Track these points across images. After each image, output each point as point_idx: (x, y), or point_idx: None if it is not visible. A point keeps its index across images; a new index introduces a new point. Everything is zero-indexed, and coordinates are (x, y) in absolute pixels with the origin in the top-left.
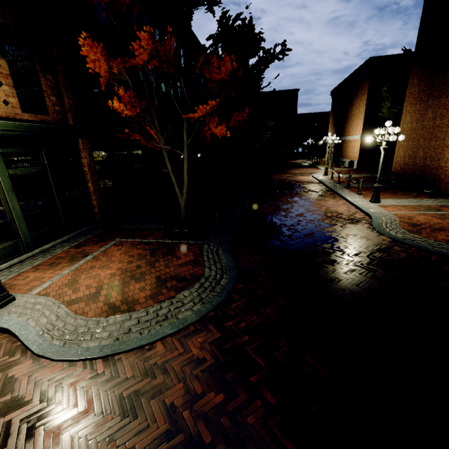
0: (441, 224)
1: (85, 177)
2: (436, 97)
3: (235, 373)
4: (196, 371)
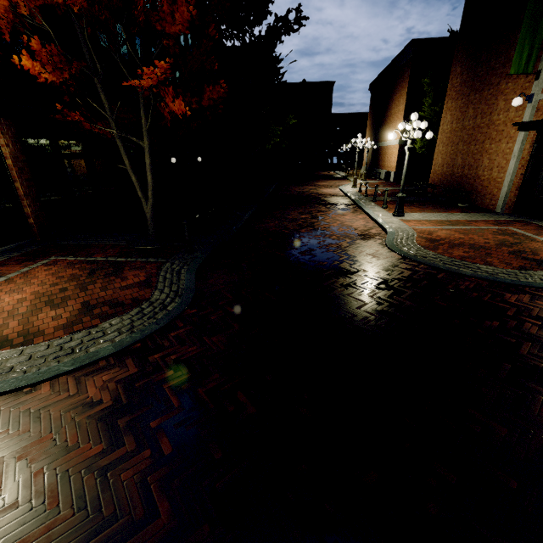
0: (463, 239)
1: (10, 174)
2: (478, 89)
3: (133, 417)
4: (80, 417)
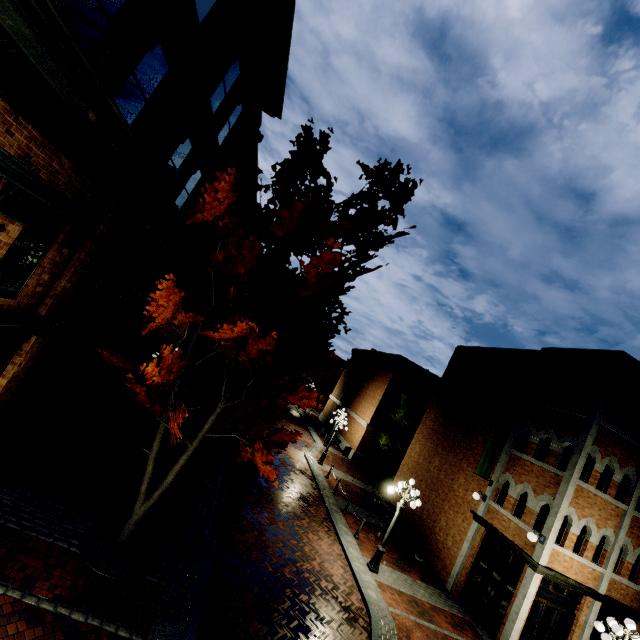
0: None
1: None
2: (446, 448)
3: None
4: None
